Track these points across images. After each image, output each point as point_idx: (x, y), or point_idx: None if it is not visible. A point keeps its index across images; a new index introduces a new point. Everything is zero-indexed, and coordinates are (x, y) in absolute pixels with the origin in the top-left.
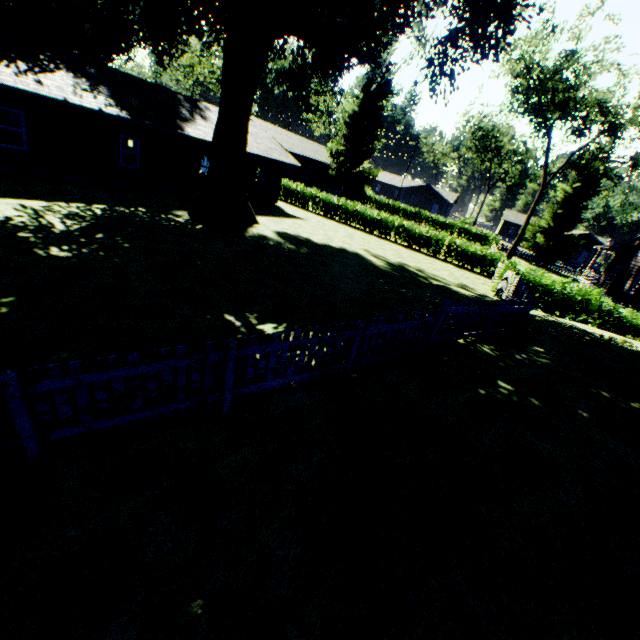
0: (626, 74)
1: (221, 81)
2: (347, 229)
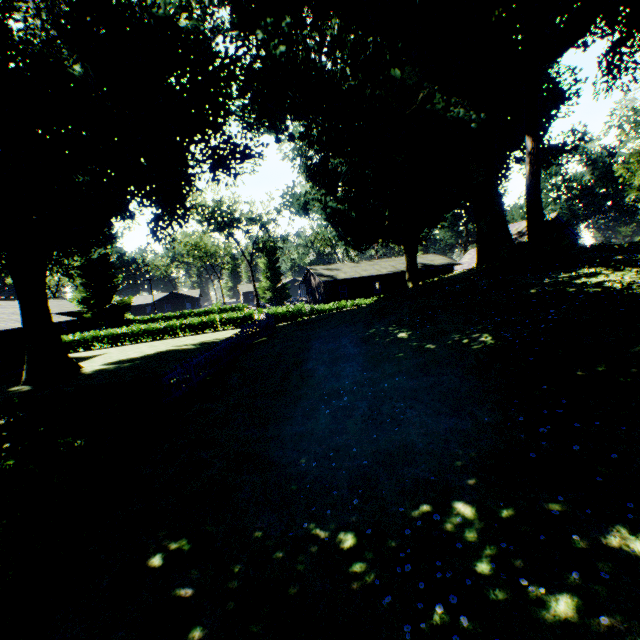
0: (251, 203)
1: (15, 286)
2: (144, 344)
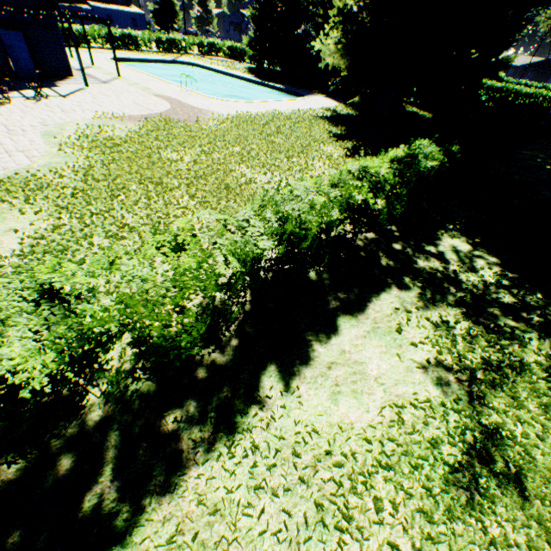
0: None
1: None
2: None
